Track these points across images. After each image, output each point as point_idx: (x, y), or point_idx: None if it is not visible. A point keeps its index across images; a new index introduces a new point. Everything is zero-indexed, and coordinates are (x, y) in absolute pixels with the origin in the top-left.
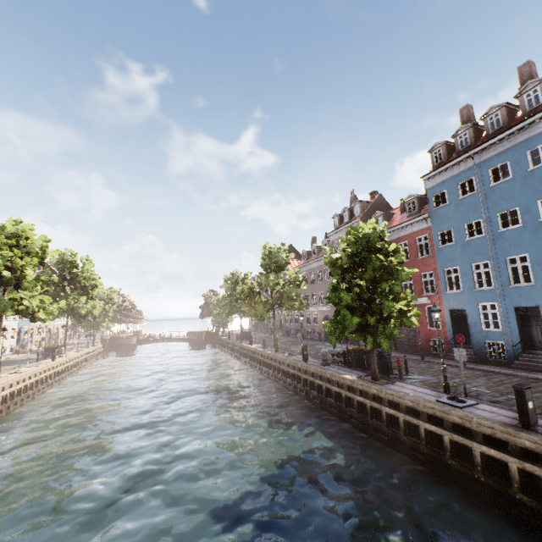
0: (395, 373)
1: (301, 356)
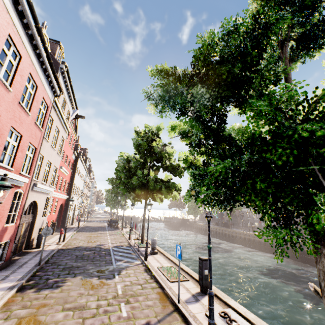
0: None
1: None
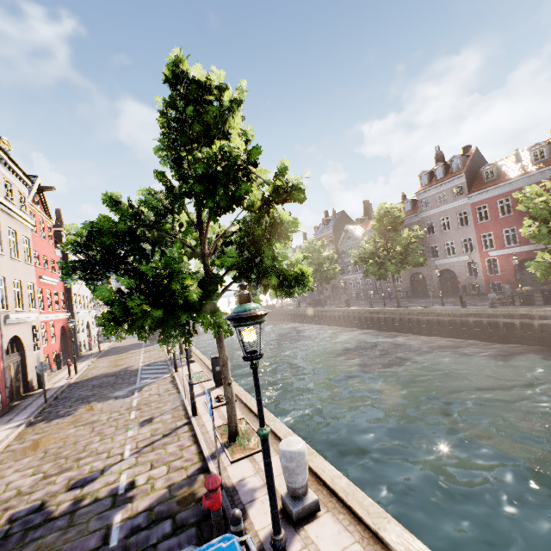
0: None
1: (441, 307)
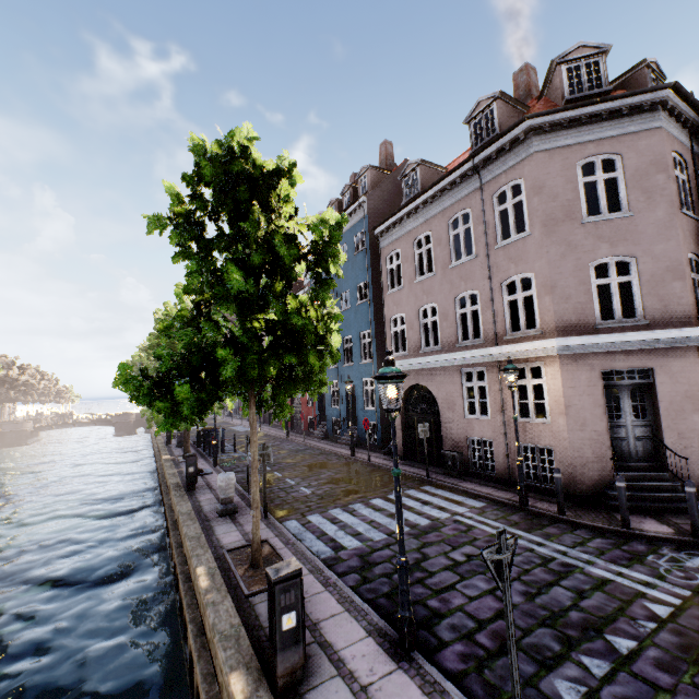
0: (229, 451)
1: None
